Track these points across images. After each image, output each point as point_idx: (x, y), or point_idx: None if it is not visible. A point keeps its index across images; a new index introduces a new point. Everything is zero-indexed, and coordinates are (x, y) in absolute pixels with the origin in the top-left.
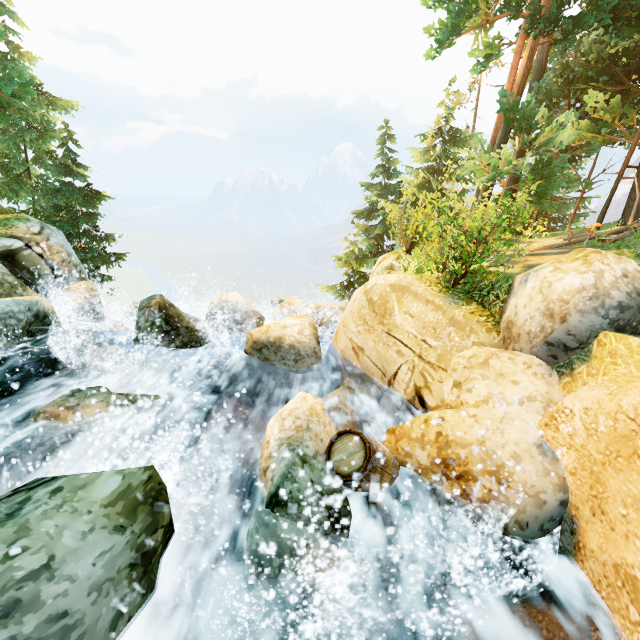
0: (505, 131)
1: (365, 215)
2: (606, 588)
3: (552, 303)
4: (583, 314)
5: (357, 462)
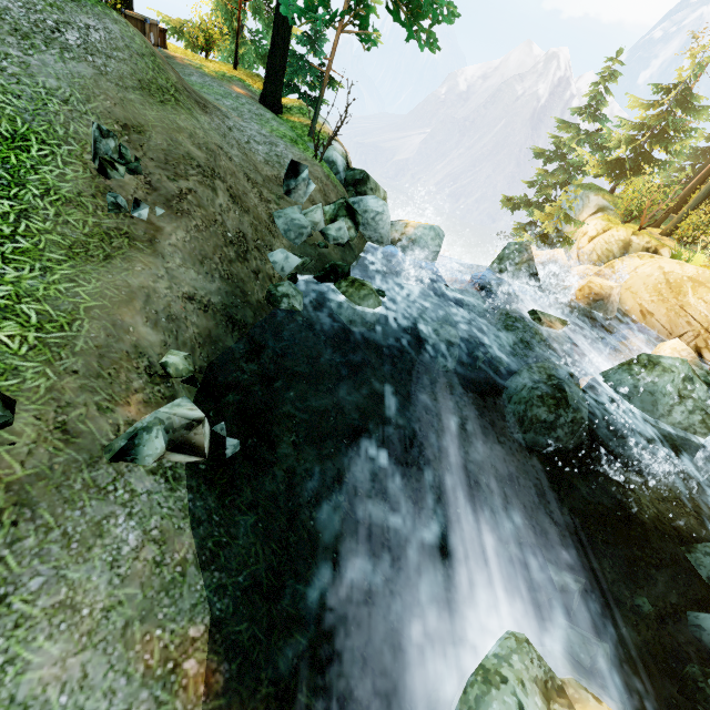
0: None
1: (545, 156)
2: None
3: None
4: None
5: None
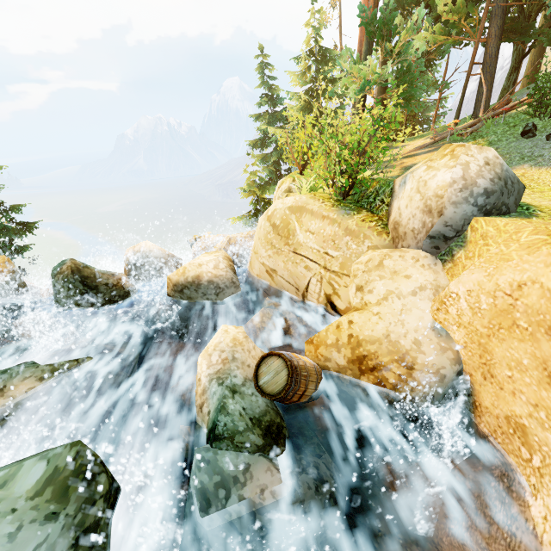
0: (368, 44)
1: (260, 145)
2: (501, 435)
3: (429, 200)
4: (456, 205)
5: (282, 380)
